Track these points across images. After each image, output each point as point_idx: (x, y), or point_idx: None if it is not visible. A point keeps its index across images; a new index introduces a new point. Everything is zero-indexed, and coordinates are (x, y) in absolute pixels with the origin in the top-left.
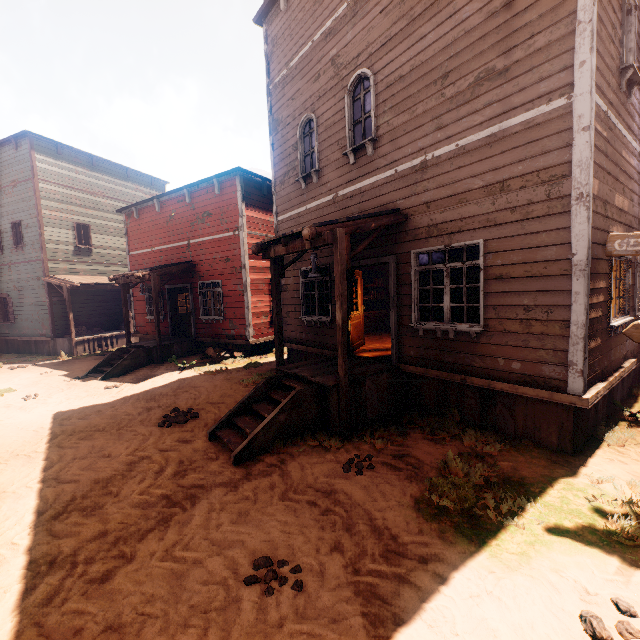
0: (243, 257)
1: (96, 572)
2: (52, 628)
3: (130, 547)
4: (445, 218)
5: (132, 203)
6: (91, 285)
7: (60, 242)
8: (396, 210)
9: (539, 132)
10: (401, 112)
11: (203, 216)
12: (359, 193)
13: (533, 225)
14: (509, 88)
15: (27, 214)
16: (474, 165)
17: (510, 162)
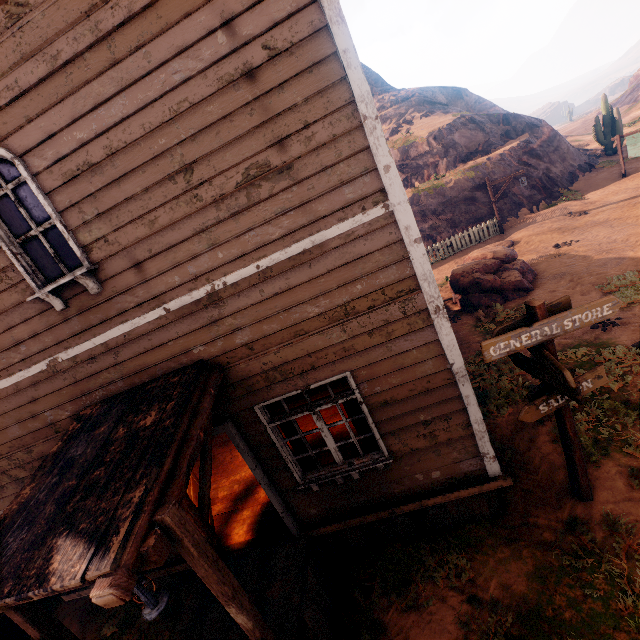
0: None
1: None
2: None
3: None
4: (285, 358)
5: None
6: None
7: None
8: (201, 365)
9: (366, 245)
10: (126, 222)
11: None
12: (107, 350)
13: (400, 344)
14: (303, 192)
15: None
16: (296, 289)
17: (345, 282)
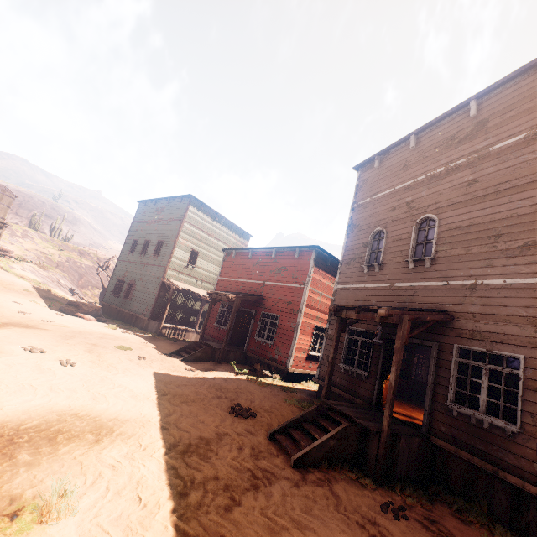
0: (302, 304)
1: (221, 502)
2: (206, 526)
3: (238, 495)
4: (489, 329)
5: (227, 244)
6: (187, 291)
7: (179, 259)
8: (444, 310)
9: None
10: (458, 247)
11: (281, 268)
12: (413, 289)
13: None
14: None
15: (169, 238)
16: (519, 299)
17: None
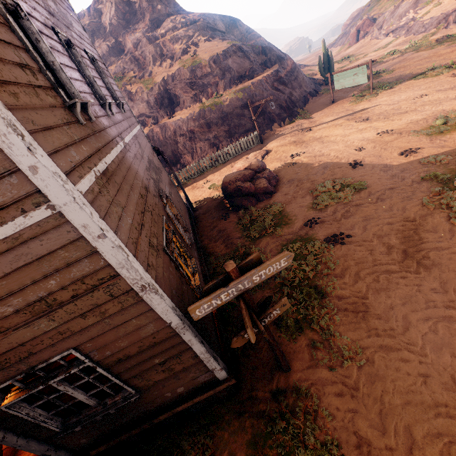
0: None
1: None
2: None
3: None
4: None
5: None
6: None
7: None
8: None
9: (43, 245)
10: None
11: None
12: None
13: (117, 318)
14: None
15: None
16: None
17: (32, 281)
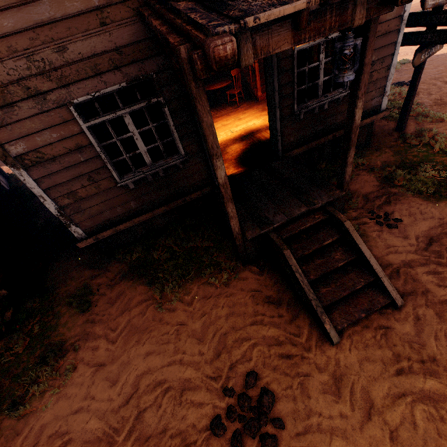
0: None
1: None
2: None
3: None
4: None
5: None
6: None
7: None
8: None
9: None
10: None
11: None
12: None
13: None
14: None
15: None
16: None
17: None
